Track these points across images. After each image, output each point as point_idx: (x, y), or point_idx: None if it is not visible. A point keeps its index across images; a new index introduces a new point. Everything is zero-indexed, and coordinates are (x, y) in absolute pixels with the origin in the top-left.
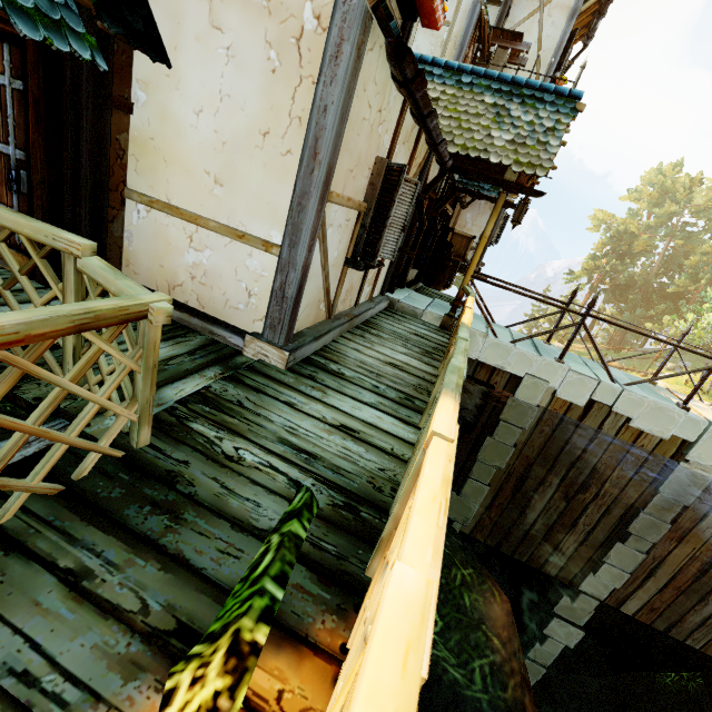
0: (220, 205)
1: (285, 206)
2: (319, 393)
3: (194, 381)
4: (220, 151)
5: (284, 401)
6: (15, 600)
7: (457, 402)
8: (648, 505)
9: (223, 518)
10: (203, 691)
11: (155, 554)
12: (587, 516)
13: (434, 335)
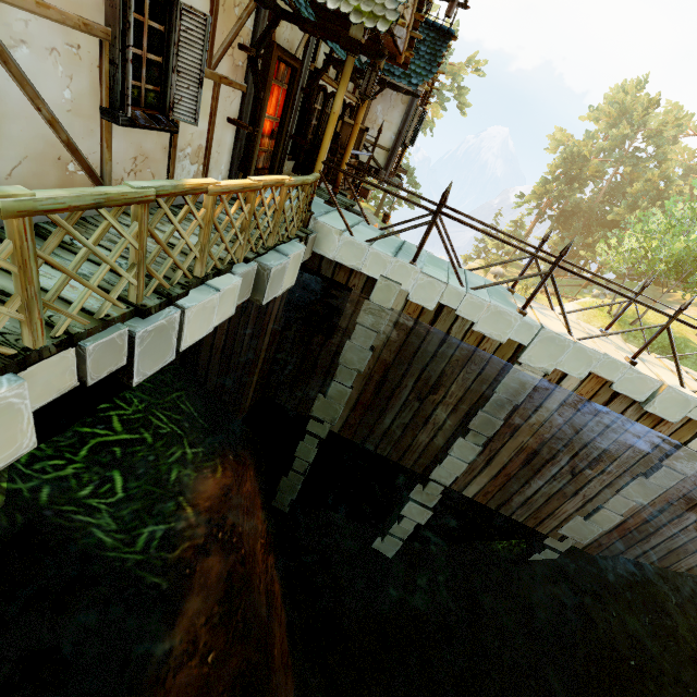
0: None
1: None
2: None
3: None
4: None
5: None
6: None
7: None
8: (486, 404)
9: None
10: None
11: None
12: (437, 415)
13: None
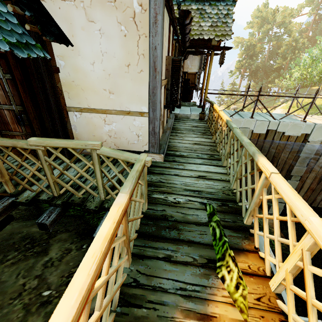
0: (115, 102)
1: (145, 95)
2: (182, 166)
3: None
4: (108, 79)
5: (173, 174)
6: (158, 271)
7: (265, 157)
8: (296, 163)
9: (191, 224)
10: (234, 273)
11: (182, 243)
12: None
13: (200, 124)
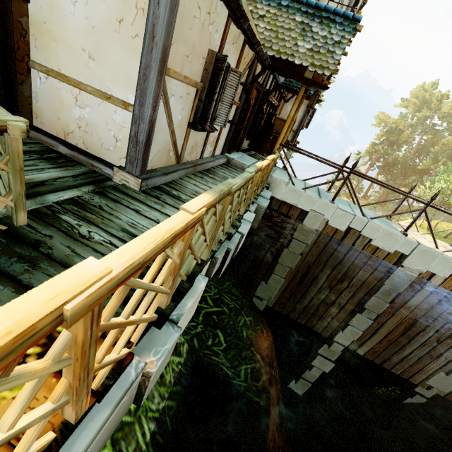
0: (94, 74)
1: (136, 76)
2: (159, 206)
3: (72, 192)
4: (91, 34)
5: (132, 208)
6: None
7: (214, 197)
8: (377, 292)
9: (67, 268)
10: None
11: (12, 284)
12: (342, 298)
13: None
